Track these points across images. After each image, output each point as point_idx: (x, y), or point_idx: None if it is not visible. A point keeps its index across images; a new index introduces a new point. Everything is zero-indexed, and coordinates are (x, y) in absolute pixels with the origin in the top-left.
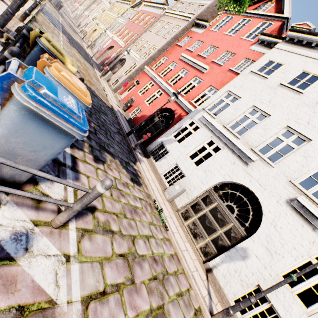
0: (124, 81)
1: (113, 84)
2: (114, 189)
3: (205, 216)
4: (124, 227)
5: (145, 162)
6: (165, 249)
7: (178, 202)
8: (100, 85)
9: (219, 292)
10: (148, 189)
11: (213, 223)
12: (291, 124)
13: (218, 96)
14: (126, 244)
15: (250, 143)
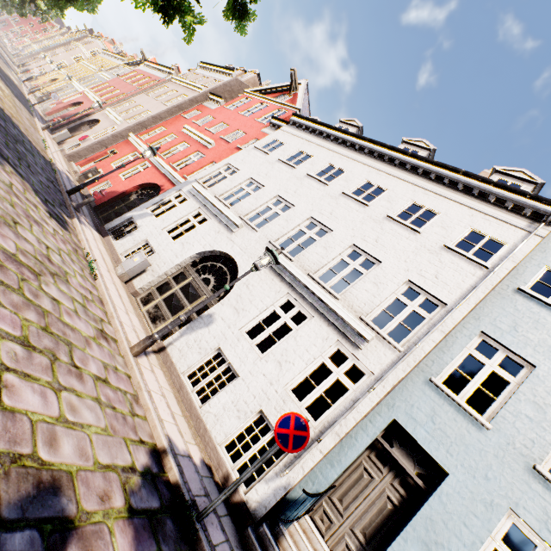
0: (91, 147)
1: (69, 149)
2: (5, 184)
3: (174, 295)
4: (5, 206)
5: (95, 234)
6: (80, 279)
7: (138, 283)
8: (37, 134)
9: (170, 369)
10: (83, 244)
11: (183, 300)
12: (281, 194)
13: (216, 168)
14: (1, 212)
15: (240, 212)
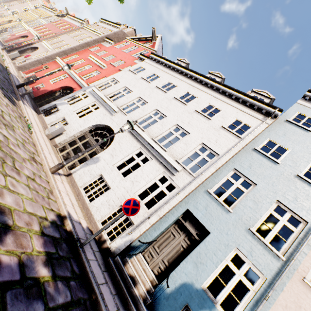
0: (32, 63)
1: (19, 63)
2: None
3: (78, 147)
4: None
5: (33, 111)
6: (21, 131)
7: (58, 140)
8: None
9: (73, 184)
10: (24, 115)
11: (83, 150)
12: (141, 96)
13: (106, 80)
14: None
15: (118, 104)
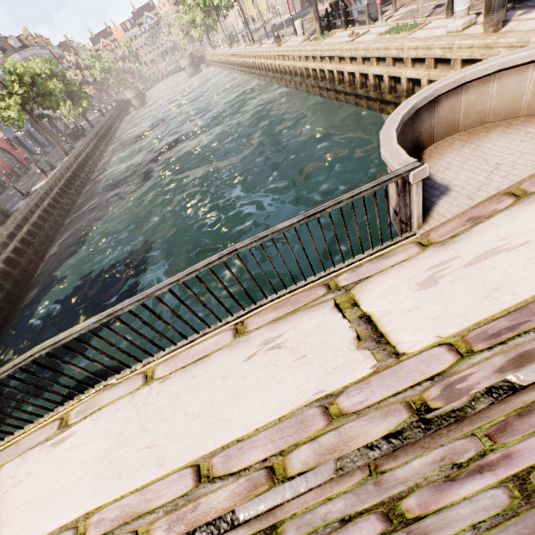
0: None
1: None
2: None
3: None
4: None
5: None
6: None
7: None
8: None
9: None
10: None
11: None
12: None
13: None
14: None
15: None
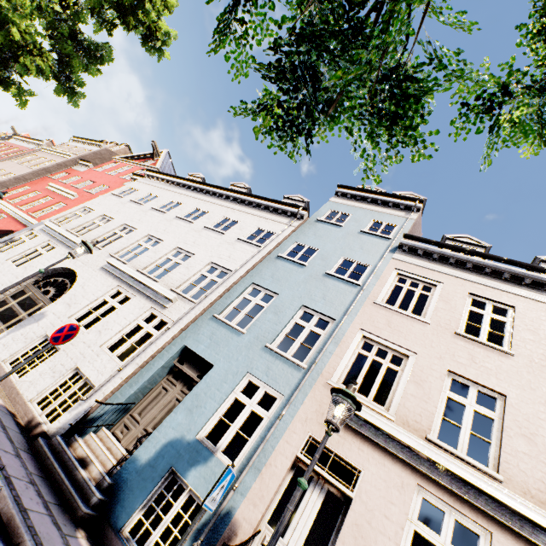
0: None
1: None
2: None
3: (9, 308)
4: None
5: None
6: None
7: None
8: None
9: None
10: None
11: (18, 311)
12: (127, 222)
13: (73, 210)
14: None
15: (88, 238)
